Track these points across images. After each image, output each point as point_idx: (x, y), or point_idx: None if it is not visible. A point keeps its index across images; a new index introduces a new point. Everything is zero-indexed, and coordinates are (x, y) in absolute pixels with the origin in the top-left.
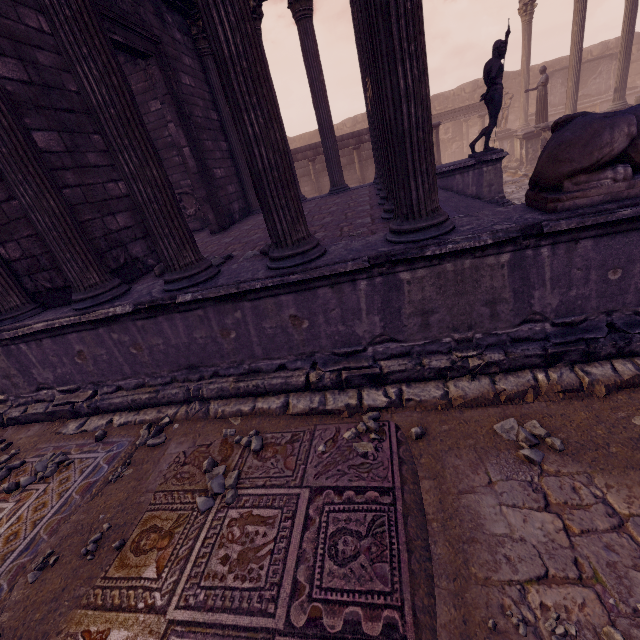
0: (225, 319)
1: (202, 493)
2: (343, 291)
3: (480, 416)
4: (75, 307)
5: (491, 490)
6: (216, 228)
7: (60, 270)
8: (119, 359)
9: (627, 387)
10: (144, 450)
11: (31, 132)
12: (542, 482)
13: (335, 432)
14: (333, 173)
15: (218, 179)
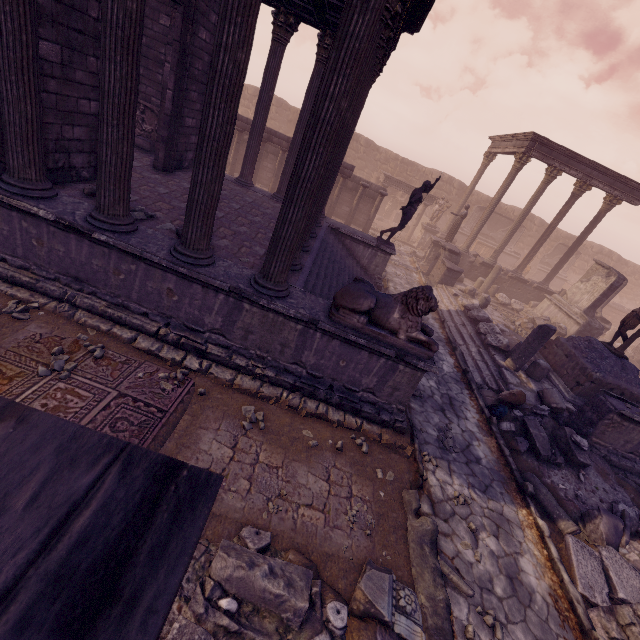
0: (122, 264)
1: (44, 365)
2: (209, 293)
3: (241, 399)
4: (2, 185)
5: (216, 432)
6: (161, 166)
7: (1, 146)
8: (18, 241)
9: (316, 417)
10: (7, 318)
11: (39, 40)
12: (241, 438)
13: (155, 370)
14: (283, 184)
15: (186, 127)
